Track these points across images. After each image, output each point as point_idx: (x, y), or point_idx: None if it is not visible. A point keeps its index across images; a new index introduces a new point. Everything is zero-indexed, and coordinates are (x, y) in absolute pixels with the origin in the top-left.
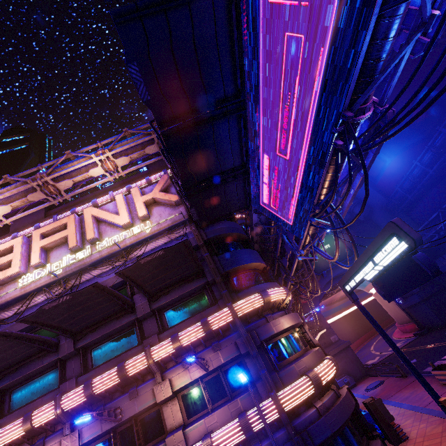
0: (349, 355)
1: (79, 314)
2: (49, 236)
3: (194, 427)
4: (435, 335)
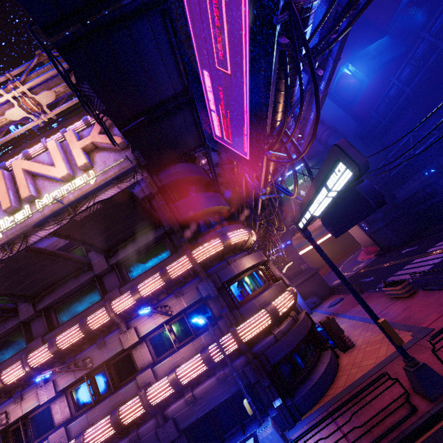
0: (317, 279)
1: (26, 279)
2: None
3: (162, 364)
4: (392, 254)
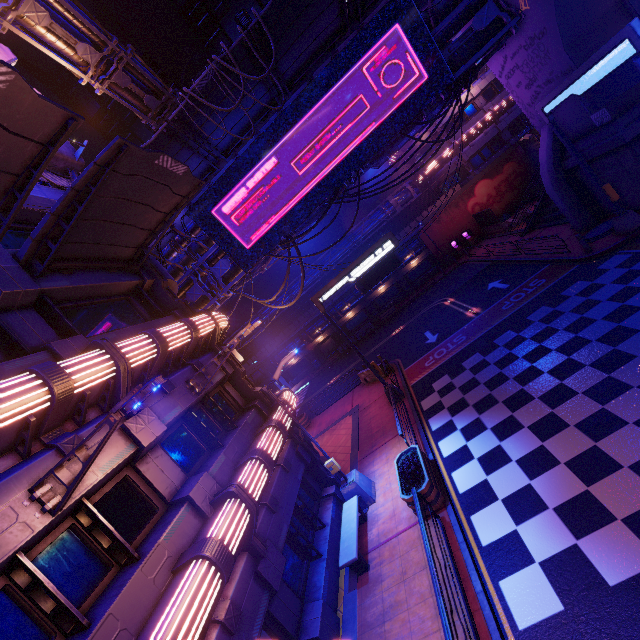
0: None
1: None
2: None
3: (218, 465)
4: None
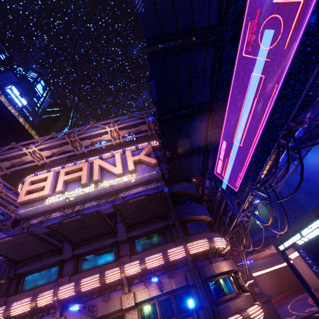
0: (269, 307)
1: (81, 230)
2: (69, 174)
3: None
4: None
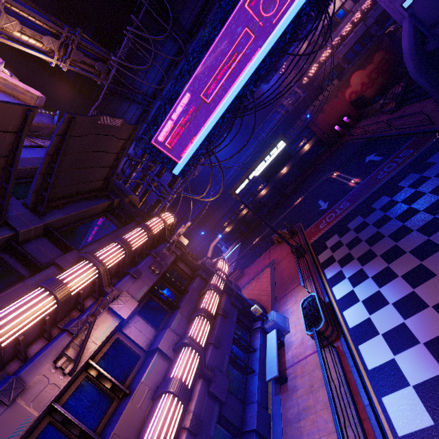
0: None
1: None
2: None
3: (176, 322)
4: None
